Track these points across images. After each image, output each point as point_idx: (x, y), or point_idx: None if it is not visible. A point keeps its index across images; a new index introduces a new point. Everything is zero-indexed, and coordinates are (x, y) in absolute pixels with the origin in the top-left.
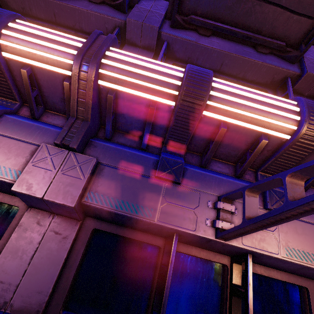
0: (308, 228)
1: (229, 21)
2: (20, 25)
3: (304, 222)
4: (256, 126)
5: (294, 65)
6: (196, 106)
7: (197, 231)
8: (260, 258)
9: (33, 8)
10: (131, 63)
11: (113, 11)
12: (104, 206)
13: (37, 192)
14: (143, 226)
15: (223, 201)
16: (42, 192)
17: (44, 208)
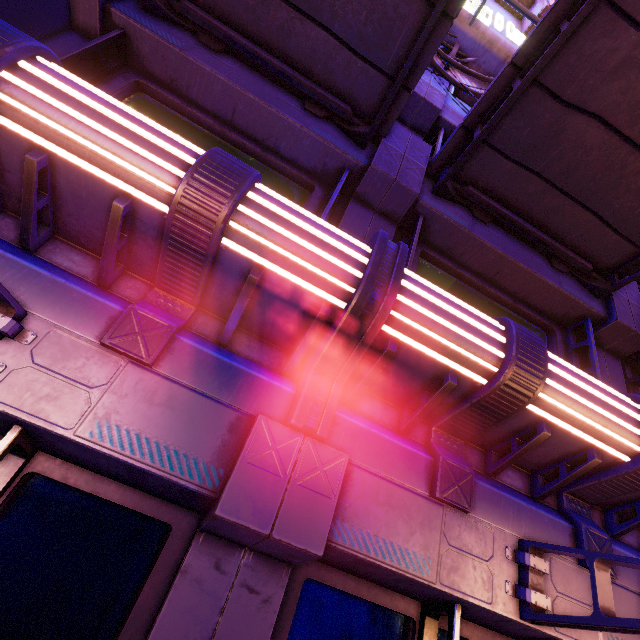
0: (632, 601)
1: (522, 211)
2: (264, 198)
3: (627, 591)
4: (590, 437)
5: (598, 299)
6: (522, 397)
7: (495, 605)
8: None
9: (194, 87)
10: (435, 306)
11: (343, 138)
12: (358, 551)
13: (260, 522)
14: (403, 585)
15: (532, 552)
16: (269, 522)
17: (239, 540)
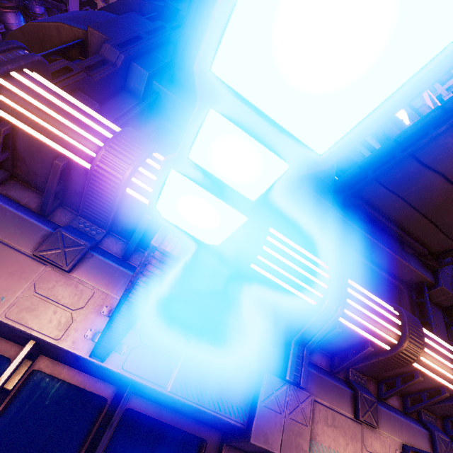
0: None
1: (388, 216)
2: (273, 238)
3: None
4: (444, 381)
5: (430, 271)
6: (410, 359)
7: None
8: None
9: None
10: (364, 303)
11: None
12: None
13: (274, 446)
14: None
15: None
16: (278, 445)
17: (251, 452)
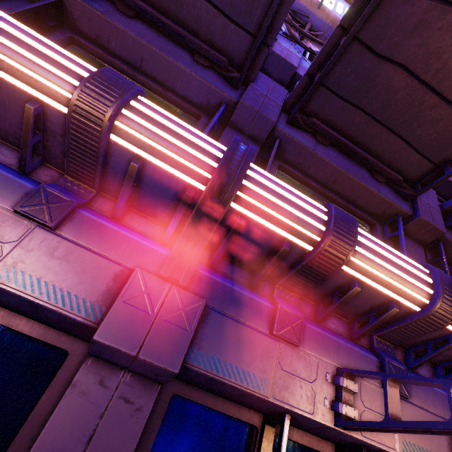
0: (422, 415)
1: (351, 137)
2: (144, 106)
3: (418, 408)
4: (390, 292)
5: (407, 202)
6: (338, 260)
7: (316, 415)
8: (373, 451)
9: (113, 41)
10: (273, 191)
11: (222, 81)
12: (209, 372)
13: (130, 346)
14: (247, 399)
15: (345, 377)
16: (137, 346)
17: (118, 362)
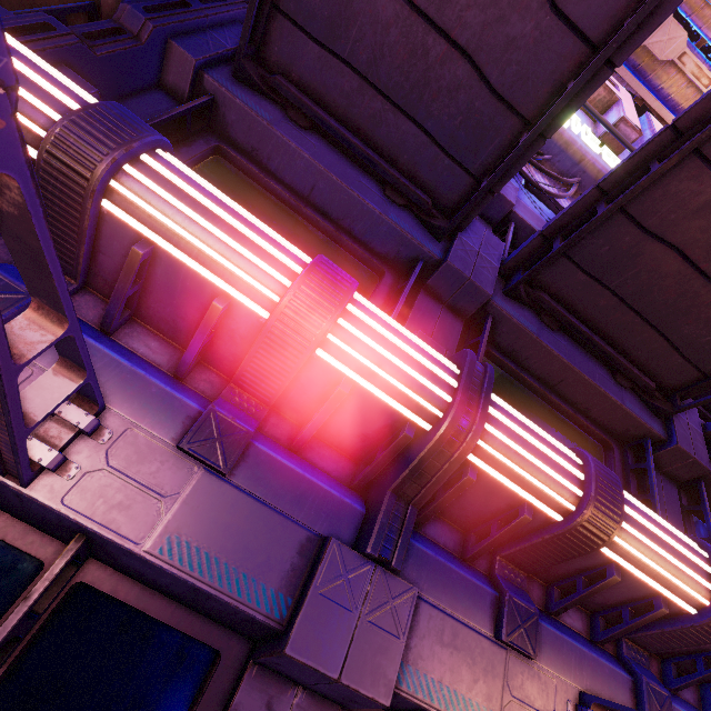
0: None
1: (590, 321)
2: (362, 310)
3: None
4: (659, 586)
5: (659, 419)
6: (597, 540)
7: None
8: None
9: (276, 159)
10: (518, 436)
11: (420, 228)
12: (422, 700)
13: (330, 664)
14: None
15: (594, 709)
16: (338, 664)
17: (296, 678)
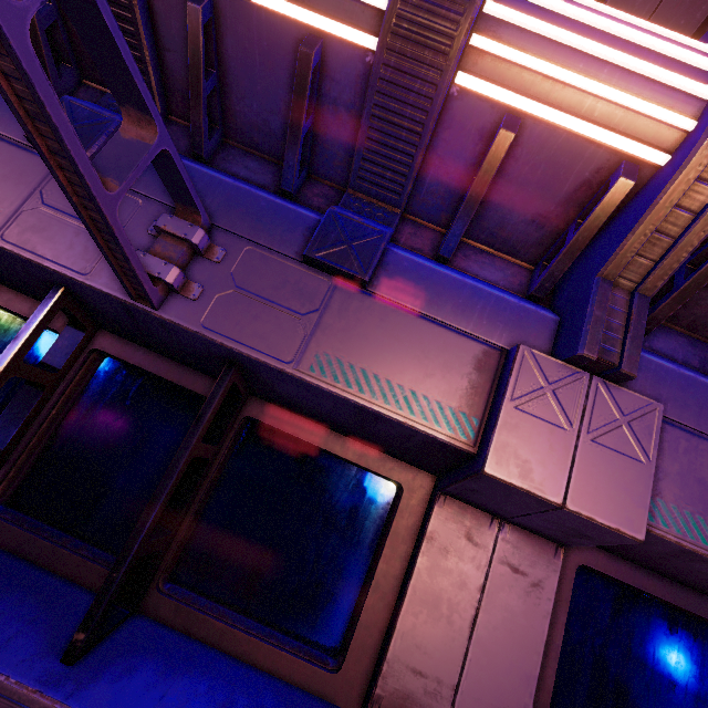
0: (412, 327)
1: None
2: None
3: (406, 313)
4: (280, 1)
5: None
6: None
7: (93, 278)
8: (267, 381)
9: None
10: None
11: None
12: None
13: None
14: None
15: (181, 218)
16: None
17: None
